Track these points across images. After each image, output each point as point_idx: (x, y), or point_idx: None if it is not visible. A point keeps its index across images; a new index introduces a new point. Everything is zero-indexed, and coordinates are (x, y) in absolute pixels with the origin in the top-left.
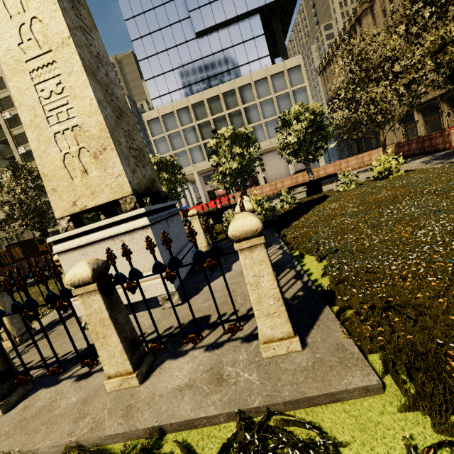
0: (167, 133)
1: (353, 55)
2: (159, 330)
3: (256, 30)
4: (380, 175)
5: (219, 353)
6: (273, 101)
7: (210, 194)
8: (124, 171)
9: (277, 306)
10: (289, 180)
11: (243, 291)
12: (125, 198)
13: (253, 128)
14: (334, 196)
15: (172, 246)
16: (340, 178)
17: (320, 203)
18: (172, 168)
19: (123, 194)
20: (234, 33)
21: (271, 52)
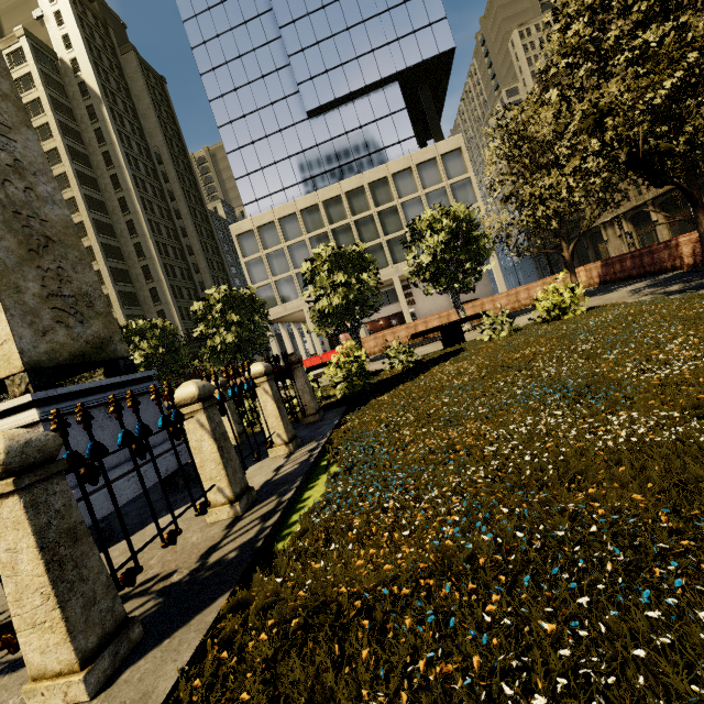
0: (265, 252)
1: (511, 133)
2: (7, 613)
3: (394, 103)
4: (547, 315)
5: (2, 684)
6: (421, 200)
7: (333, 340)
8: (12, 334)
9: (47, 610)
10: (436, 320)
11: (181, 538)
12: (13, 378)
13: (393, 240)
14: (469, 351)
15: (110, 450)
16: (486, 320)
17: (442, 362)
18: (249, 306)
19: (10, 371)
20: (362, 109)
21: (421, 132)
